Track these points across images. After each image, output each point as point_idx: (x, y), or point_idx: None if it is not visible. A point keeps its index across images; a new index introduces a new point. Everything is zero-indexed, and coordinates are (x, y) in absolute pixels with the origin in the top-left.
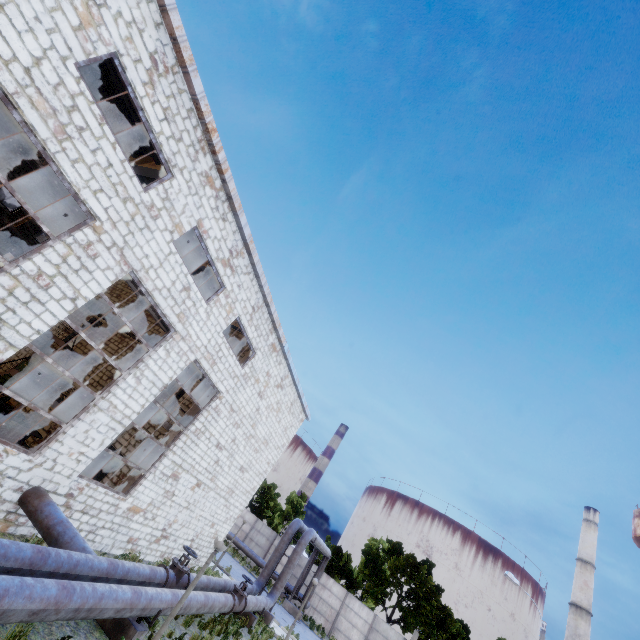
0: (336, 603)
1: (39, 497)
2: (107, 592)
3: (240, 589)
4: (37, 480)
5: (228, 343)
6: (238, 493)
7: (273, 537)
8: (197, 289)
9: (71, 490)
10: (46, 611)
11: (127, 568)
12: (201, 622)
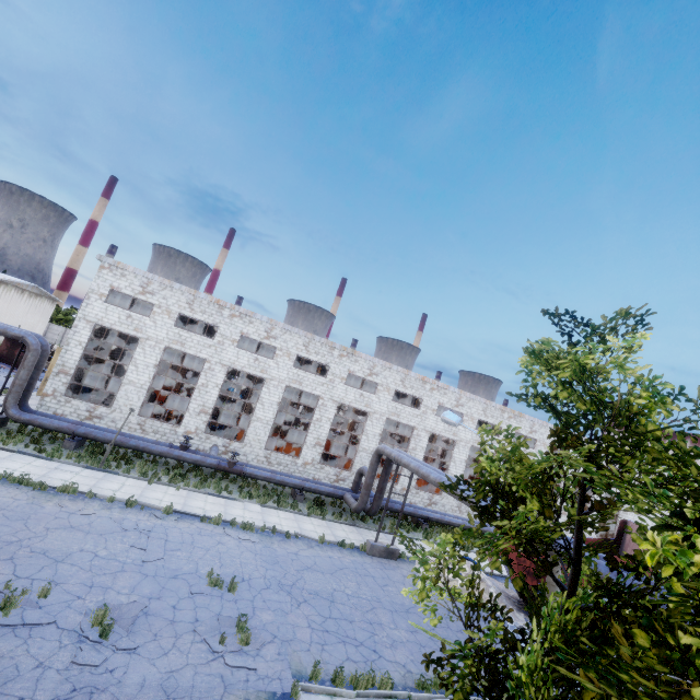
0: None
1: None
2: None
3: None
4: None
5: None
6: None
7: None
8: None
9: None
10: None
11: None
12: None
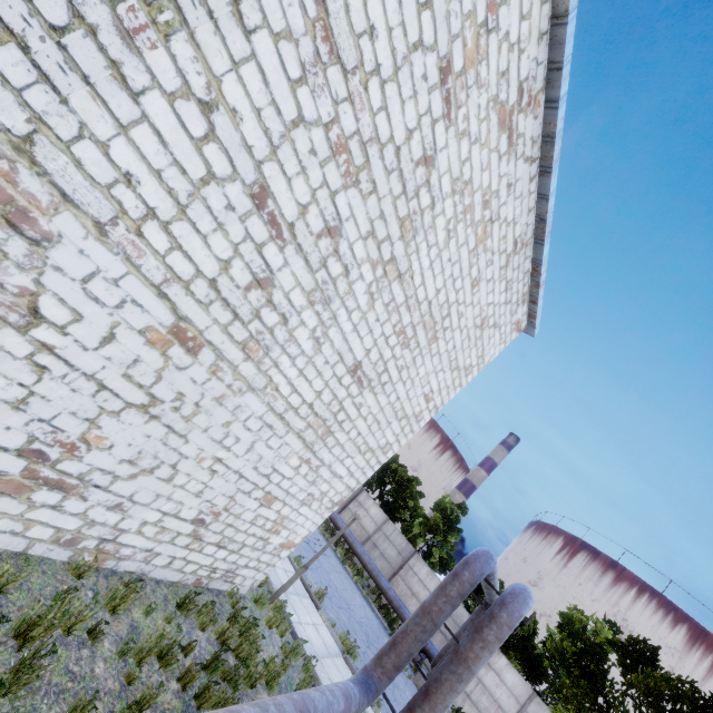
0: (508, 703)
1: None
2: None
3: None
4: None
5: None
6: (343, 442)
7: (408, 553)
8: None
9: None
10: None
11: None
12: None
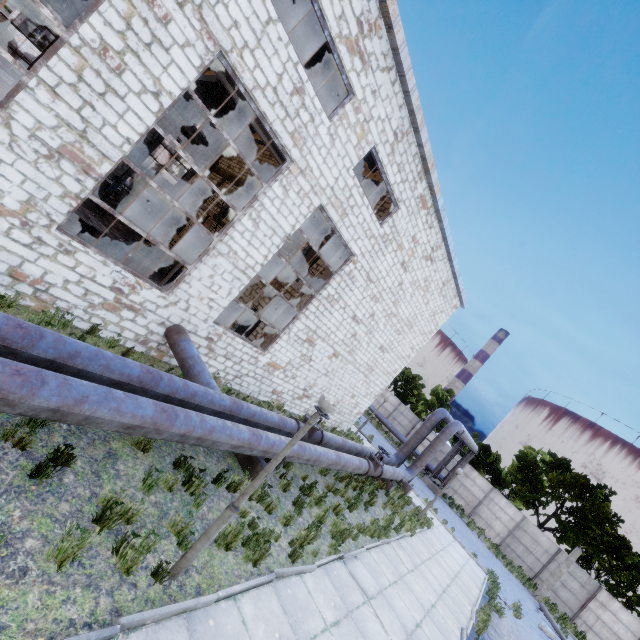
0: (479, 493)
1: (177, 333)
2: (219, 427)
3: (376, 458)
4: (176, 318)
5: (361, 188)
6: (378, 372)
7: (415, 421)
8: (313, 93)
9: (210, 335)
10: (144, 428)
11: (253, 411)
12: (337, 475)
